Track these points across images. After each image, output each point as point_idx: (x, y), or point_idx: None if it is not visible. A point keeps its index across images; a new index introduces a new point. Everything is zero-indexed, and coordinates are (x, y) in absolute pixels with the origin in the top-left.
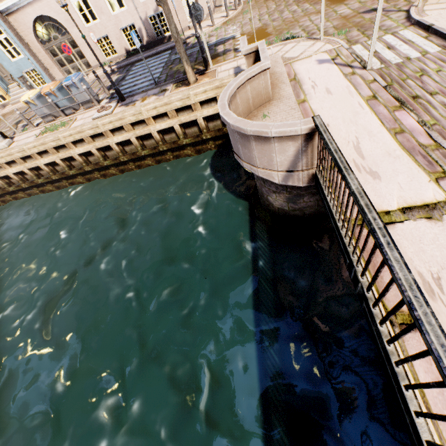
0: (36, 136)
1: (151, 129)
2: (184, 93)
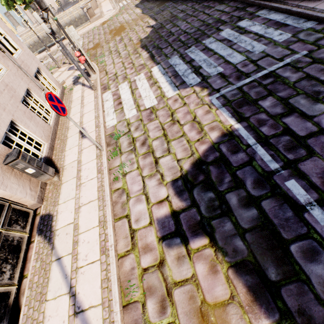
0: None
1: (73, 14)
2: (78, 3)
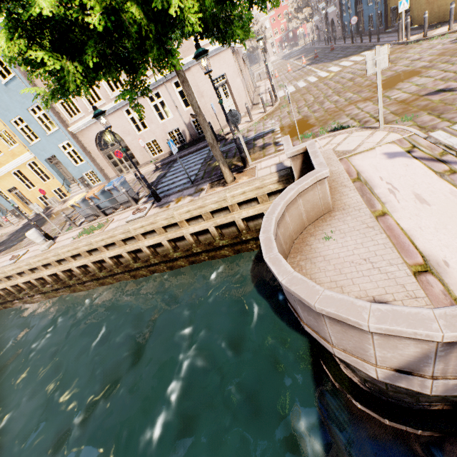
0: (74, 238)
1: (184, 232)
2: (220, 195)
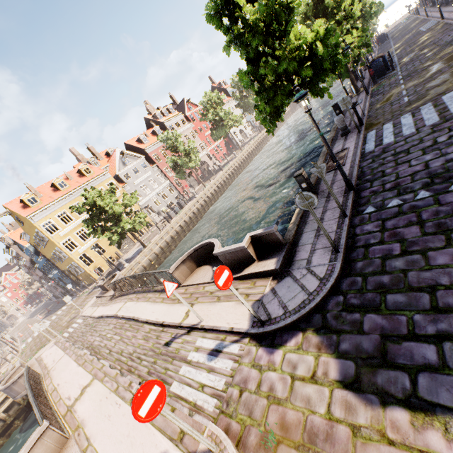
0: None
1: None
2: None
